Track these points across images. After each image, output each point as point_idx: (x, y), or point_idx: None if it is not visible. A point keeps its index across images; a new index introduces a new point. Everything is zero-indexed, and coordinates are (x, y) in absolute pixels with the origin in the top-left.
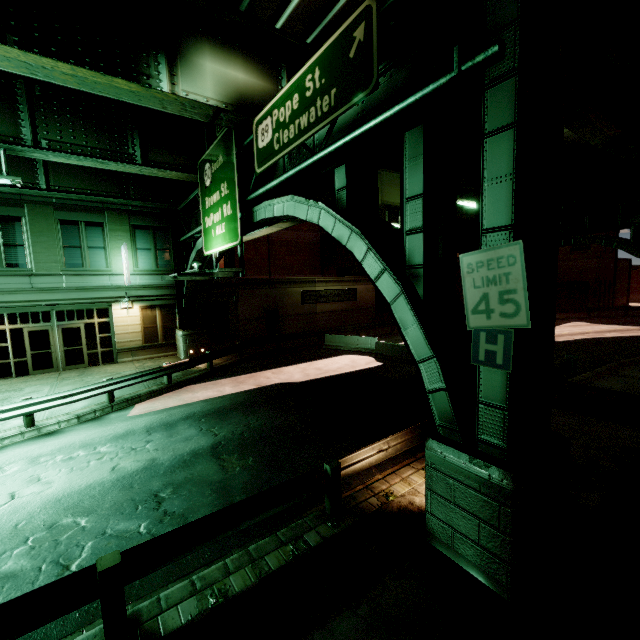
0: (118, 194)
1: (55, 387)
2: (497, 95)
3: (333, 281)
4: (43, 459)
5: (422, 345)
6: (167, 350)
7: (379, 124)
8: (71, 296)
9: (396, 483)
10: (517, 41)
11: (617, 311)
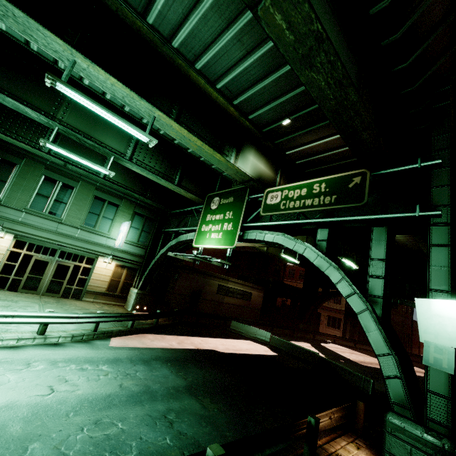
0: (140, 193)
1: (43, 307)
2: (437, 230)
3: (239, 283)
4: (61, 364)
5: (381, 345)
6: (119, 300)
7: (362, 219)
8: (77, 243)
9: (339, 449)
10: (448, 213)
11: (415, 358)
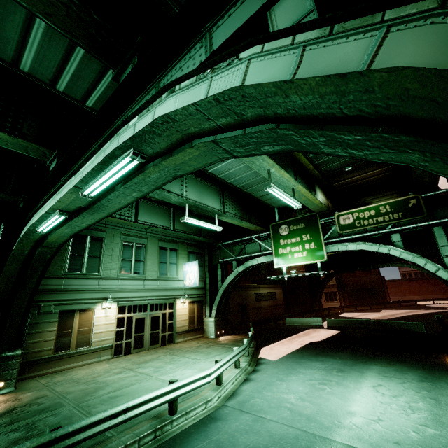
0: (197, 234)
1: (179, 355)
2: None
3: (266, 287)
4: (289, 377)
5: None
6: (198, 333)
7: (426, 225)
8: (160, 294)
9: None
10: None
11: (393, 304)
